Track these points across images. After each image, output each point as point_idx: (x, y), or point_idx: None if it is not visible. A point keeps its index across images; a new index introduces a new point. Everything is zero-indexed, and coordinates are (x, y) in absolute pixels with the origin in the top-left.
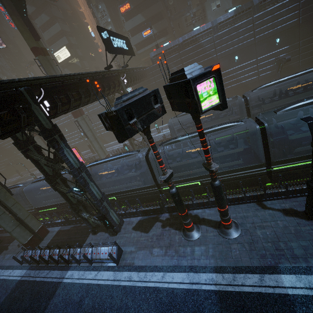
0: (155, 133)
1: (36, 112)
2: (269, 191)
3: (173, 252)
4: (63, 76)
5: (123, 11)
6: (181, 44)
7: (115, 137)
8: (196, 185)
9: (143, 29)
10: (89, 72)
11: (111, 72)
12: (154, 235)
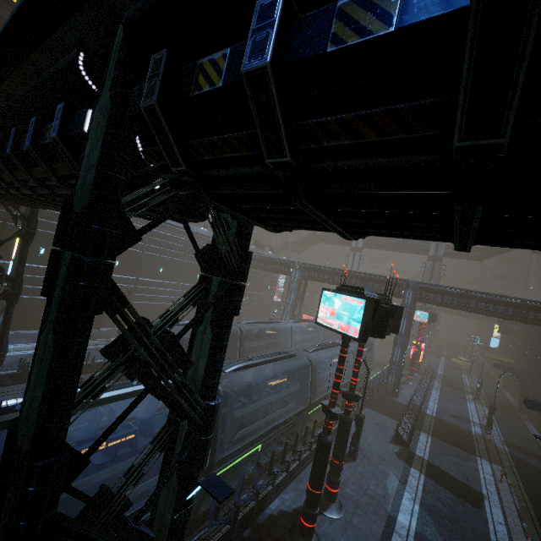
0: None
1: None
2: None
3: None
4: None
5: None
6: None
7: None
8: (256, 452)
9: None
10: None
11: None
12: None
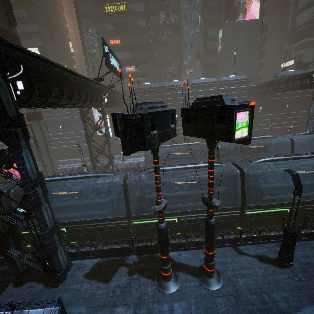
0: (118, 160)
1: (2, 89)
2: (244, 235)
3: (146, 312)
4: (53, 65)
5: (113, 43)
6: (161, 88)
7: (69, 155)
8: (172, 221)
9: (127, 65)
10: (80, 74)
11: (97, 85)
12: (118, 286)
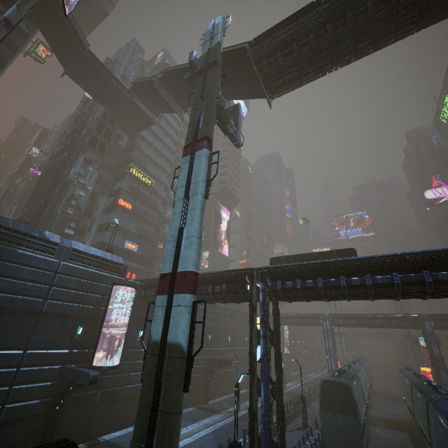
0: None
1: None
2: None
3: None
4: None
5: (122, 204)
6: None
7: None
8: None
9: (127, 238)
10: None
11: None
12: None
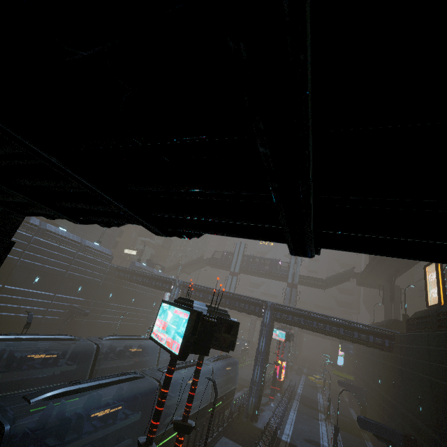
0: None
1: None
2: None
3: None
4: None
5: None
6: None
7: None
8: None
9: None
10: None
11: None
12: None
